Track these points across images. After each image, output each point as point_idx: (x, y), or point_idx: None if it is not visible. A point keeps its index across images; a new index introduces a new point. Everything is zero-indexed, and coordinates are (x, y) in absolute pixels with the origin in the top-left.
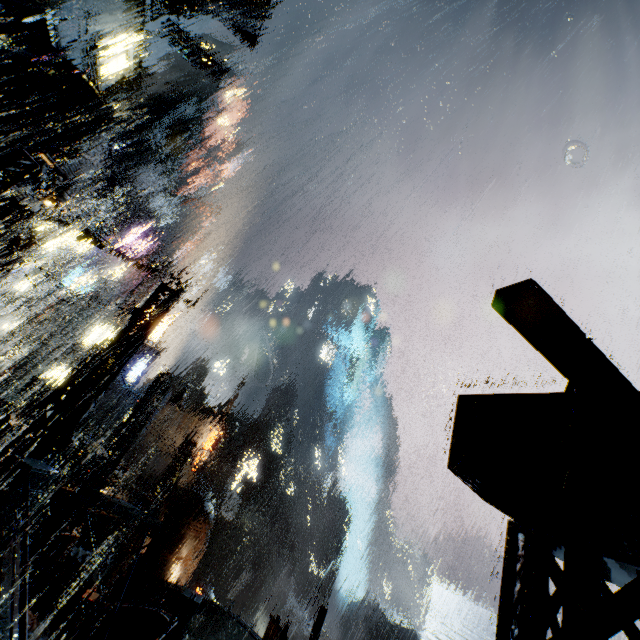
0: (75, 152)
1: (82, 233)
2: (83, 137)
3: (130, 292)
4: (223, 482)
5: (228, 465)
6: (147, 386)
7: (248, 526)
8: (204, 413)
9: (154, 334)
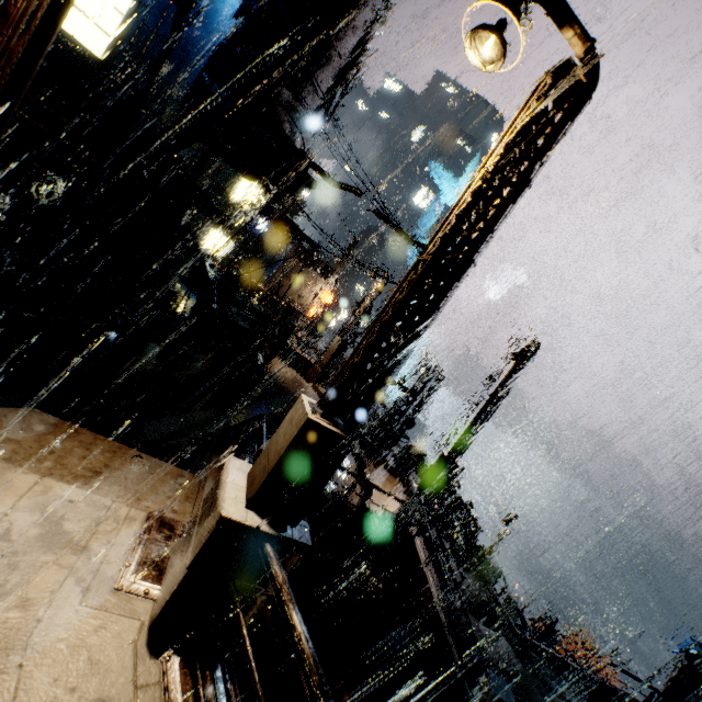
0: (359, 70)
1: (372, 207)
2: (367, 40)
3: None
4: (323, 322)
5: (329, 310)
6: None
7: None
8: (322, 269)
9: None
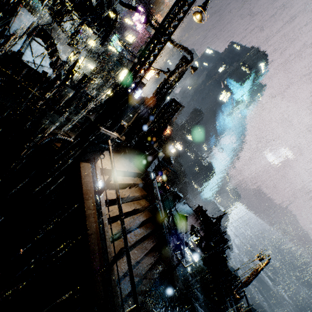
0: None
1: (146, 18)
2: None
3: (139, 50)
4: (168, 148)
5: (171, 142)
6: (137, 100)
7: (175, 166)
8: None
9: (148, 76)
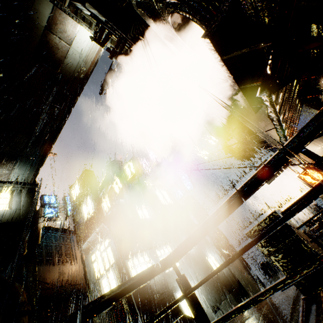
0: None
1: None
2: None
3: None
4: None
5: None
6: None
7: None
8: None
9: None
